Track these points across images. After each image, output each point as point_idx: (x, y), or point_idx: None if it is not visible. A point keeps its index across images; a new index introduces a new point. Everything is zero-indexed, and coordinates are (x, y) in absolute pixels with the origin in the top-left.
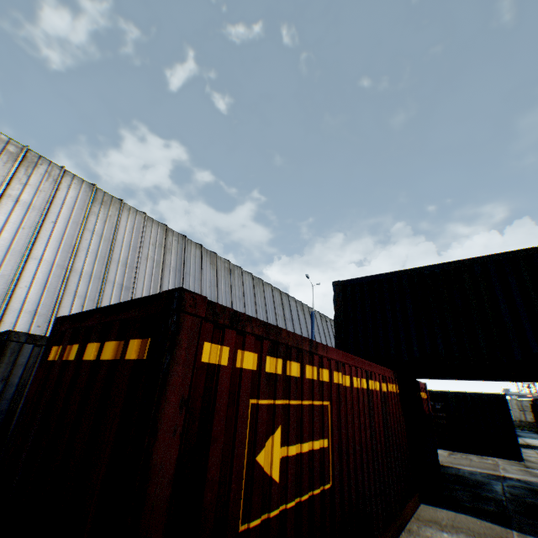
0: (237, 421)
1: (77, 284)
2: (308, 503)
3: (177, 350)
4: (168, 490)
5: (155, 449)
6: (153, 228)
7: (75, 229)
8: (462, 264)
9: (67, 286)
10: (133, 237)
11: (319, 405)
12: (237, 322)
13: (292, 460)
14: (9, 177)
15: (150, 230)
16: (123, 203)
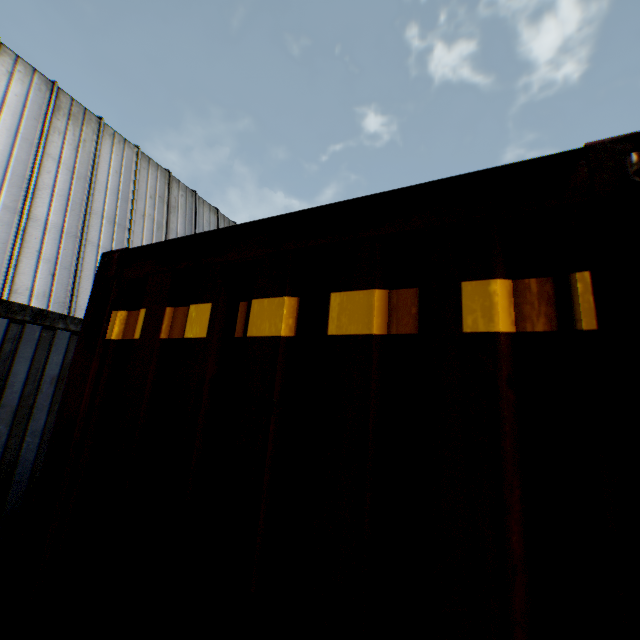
0: None
1: (41, 241)
2: None
3: None
4: None
5: None
6: (150, 172)
7: (28, 150)
8: None
9: (24, 241)
10: (121, 181)
11: None
12: None
13: None
14: None
15: (147, 175)
16: (104, 124)
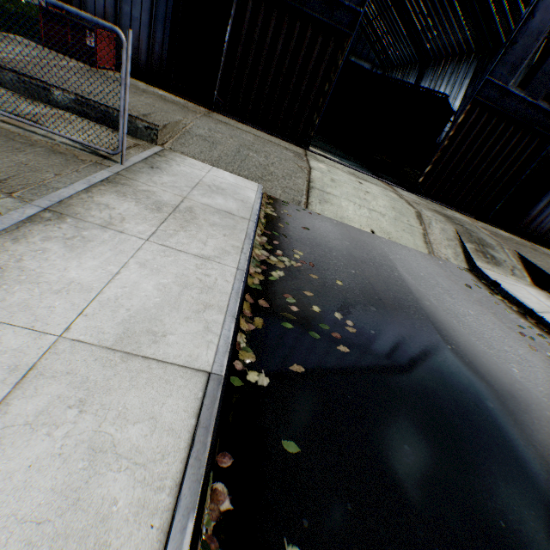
0: None
1: None
2: None
3: None
4: None
5: None
6: None
7: None
8: None
9: None
10: None
11: None
12: None
13: None
14: None
15: None
16: None
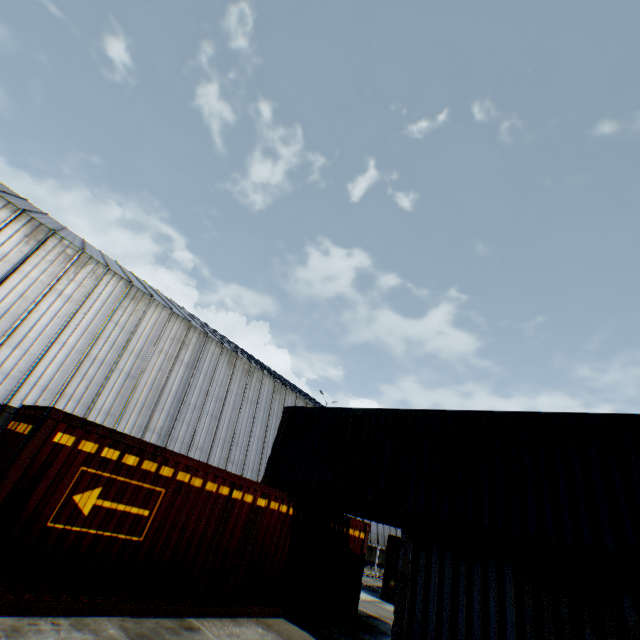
0: (68, 474)
1: (89, 368)
2: (112, 539)
3: (40, 433)
4: (13, 487)
5: (13, 469)
6: (176, 323)
7: (102, 320)
8: (366, 412)
9: (80, 368)
10: (153, 331)
11: (149, 488)
12: (88, 426)
13: (106, 509)
14: (60, 275)
15: (173, 326)
16: (154, 299)
